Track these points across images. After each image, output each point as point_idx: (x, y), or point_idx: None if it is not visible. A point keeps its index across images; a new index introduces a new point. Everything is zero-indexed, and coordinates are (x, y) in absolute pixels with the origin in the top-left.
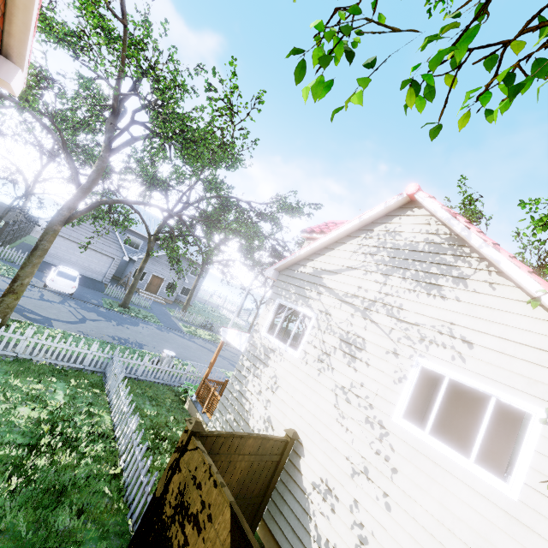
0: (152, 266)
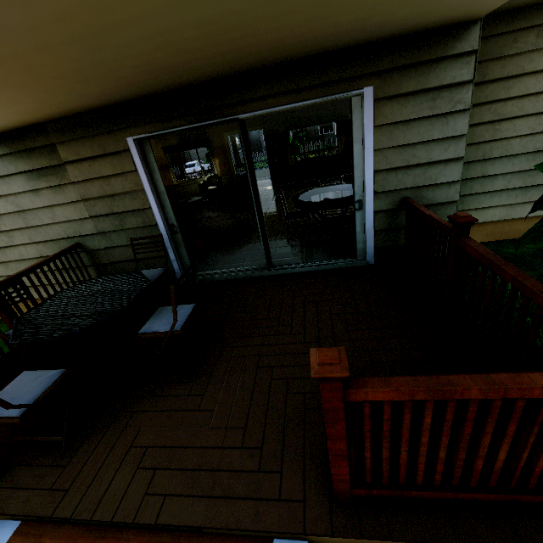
0: None
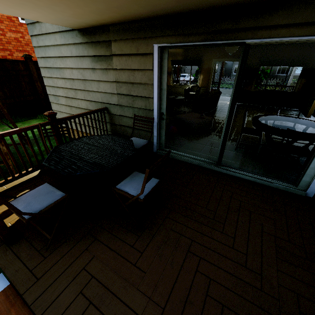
0: None
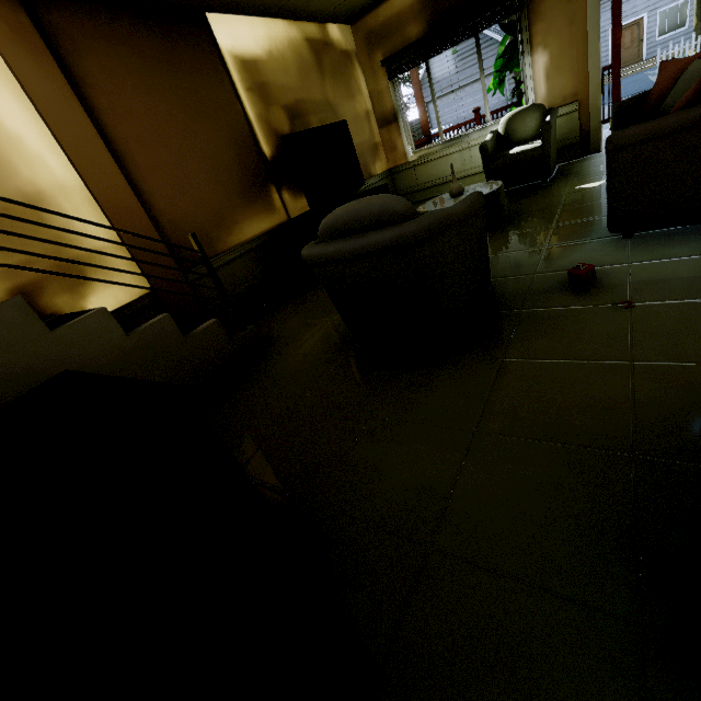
0: (602, 19)
